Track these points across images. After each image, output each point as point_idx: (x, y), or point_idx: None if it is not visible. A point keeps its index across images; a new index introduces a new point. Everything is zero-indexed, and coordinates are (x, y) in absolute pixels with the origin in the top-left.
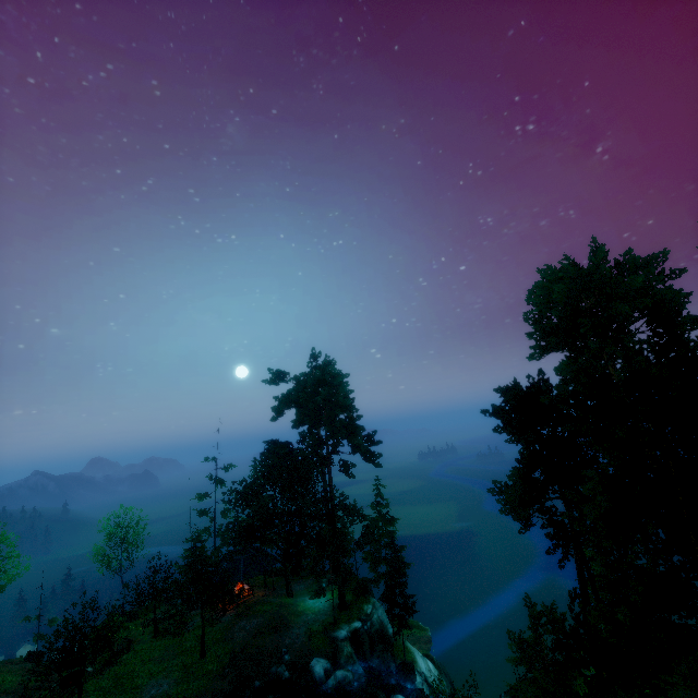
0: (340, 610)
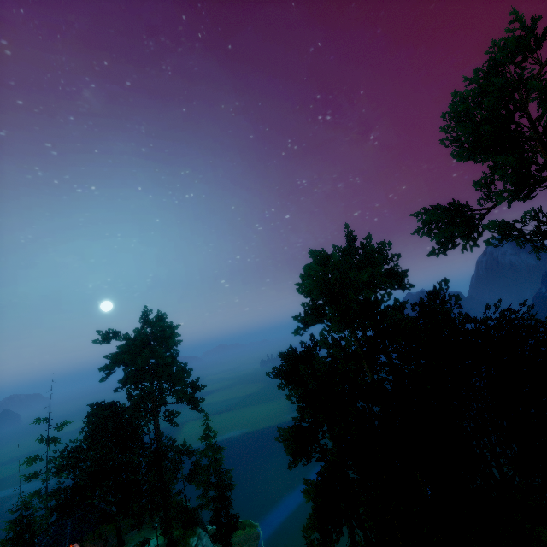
0: None
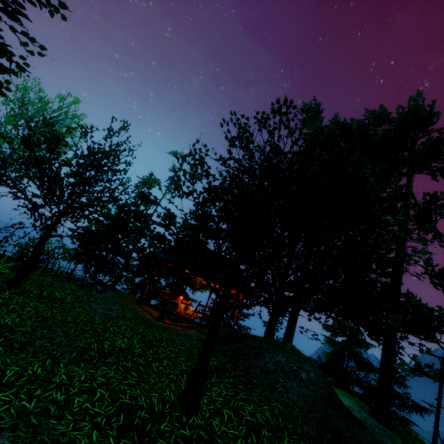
0: (384, 424)
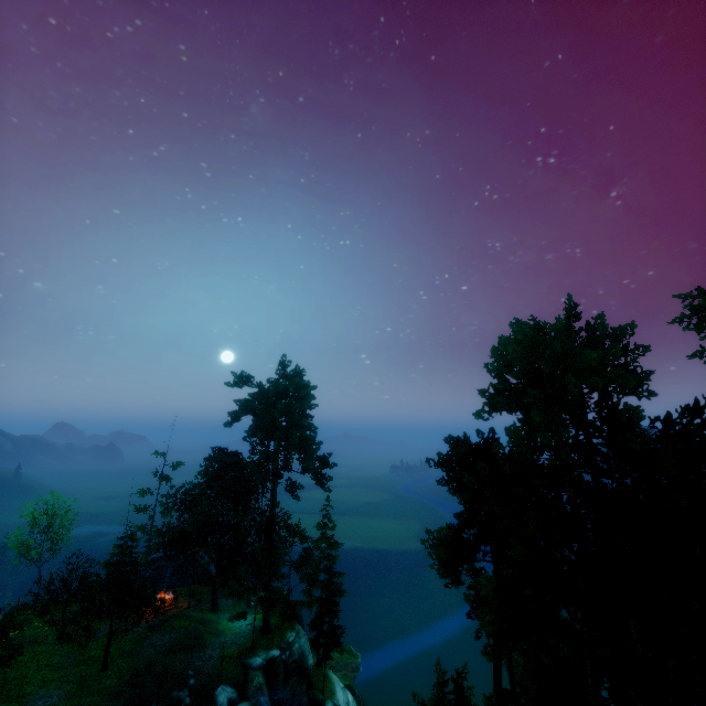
0: (262, 634)
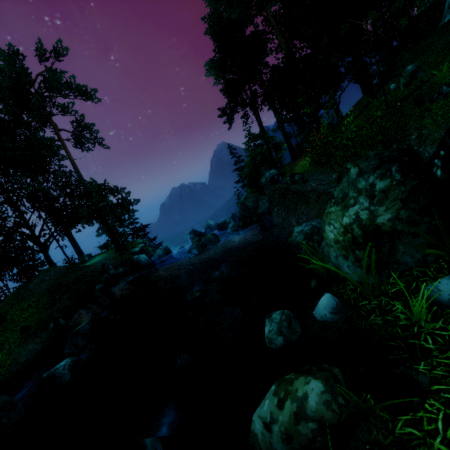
0: (120, 251)
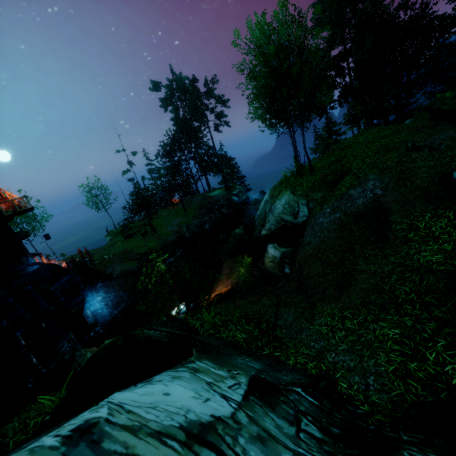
0: (227, 191)
